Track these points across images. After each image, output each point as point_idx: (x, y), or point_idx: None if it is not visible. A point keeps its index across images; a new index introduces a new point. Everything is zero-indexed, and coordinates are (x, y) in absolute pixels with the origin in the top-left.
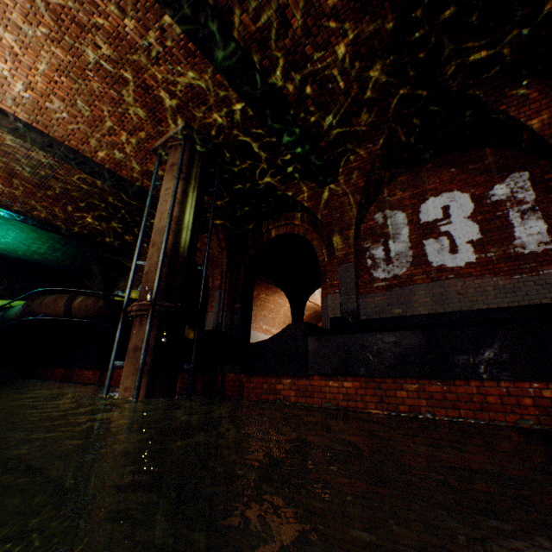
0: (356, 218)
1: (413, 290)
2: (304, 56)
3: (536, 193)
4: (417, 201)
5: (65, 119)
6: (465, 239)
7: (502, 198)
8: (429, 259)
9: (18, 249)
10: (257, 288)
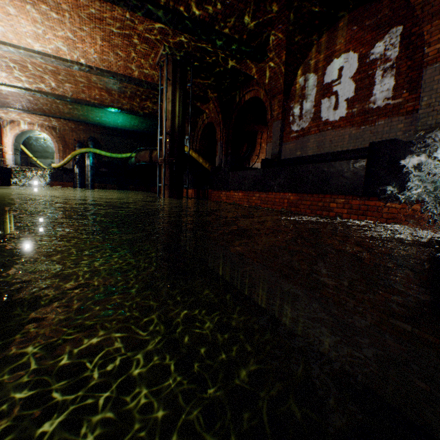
0: (284, 85)
1: (308, 139)
2: None
3: (399, 50)
4: (325, 63)
5: (113, 62)
6: (344, 97)
7: (377, 57)
8: (321, 115)
9: (126, 125)
10: (265, 132)
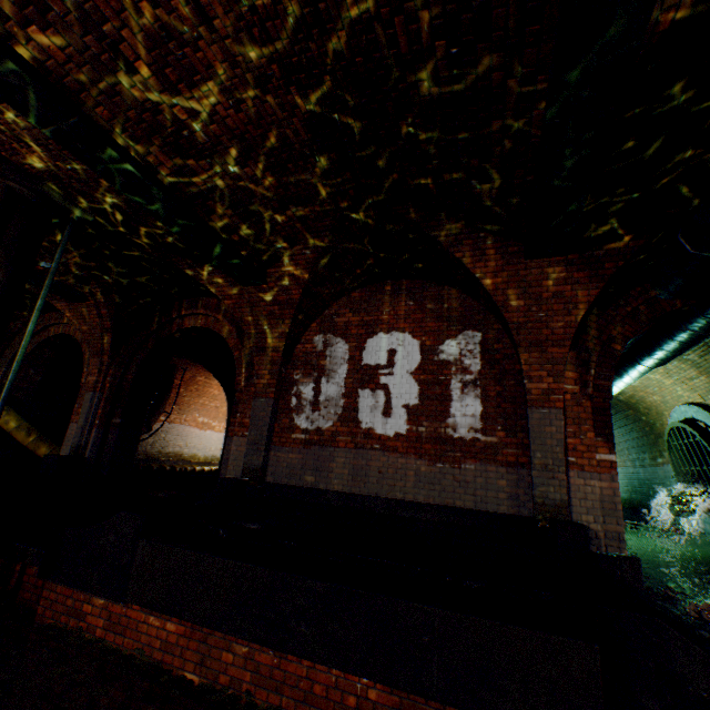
0: (288, 338)
1: (334, 454)
2: (175, 119)
3: (482, 363)
4: (365, 332)
5: None
6: (402, 401)
7: (450, 359)
8: (360, 416)
9: None
10: (192, 369)
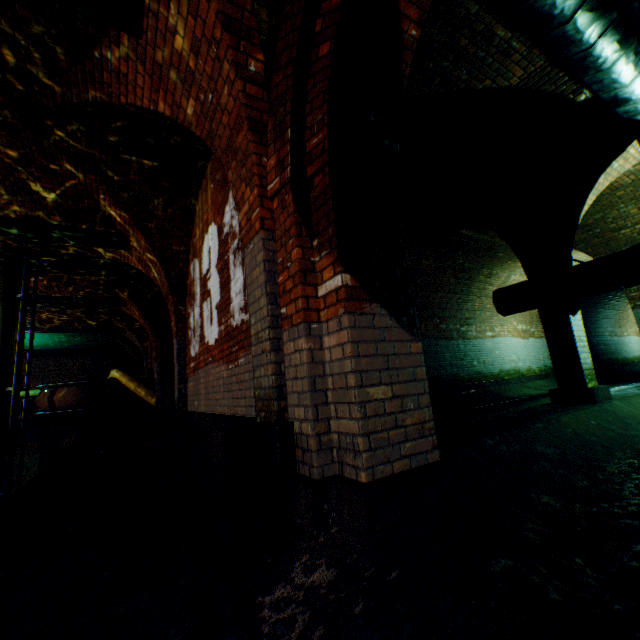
0: (170, 278)
1: (200, 376)
2: None
3: None
4: (202, 242)
5: None
6: (215, 302)
7: (228, 230)
8: (205, 332)
9: (48, 343)
10: None
